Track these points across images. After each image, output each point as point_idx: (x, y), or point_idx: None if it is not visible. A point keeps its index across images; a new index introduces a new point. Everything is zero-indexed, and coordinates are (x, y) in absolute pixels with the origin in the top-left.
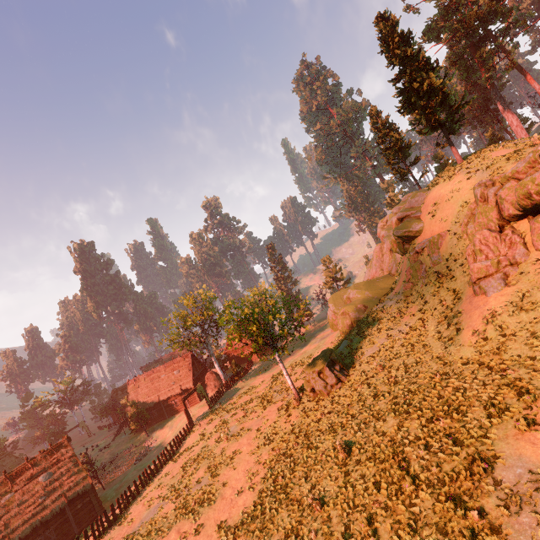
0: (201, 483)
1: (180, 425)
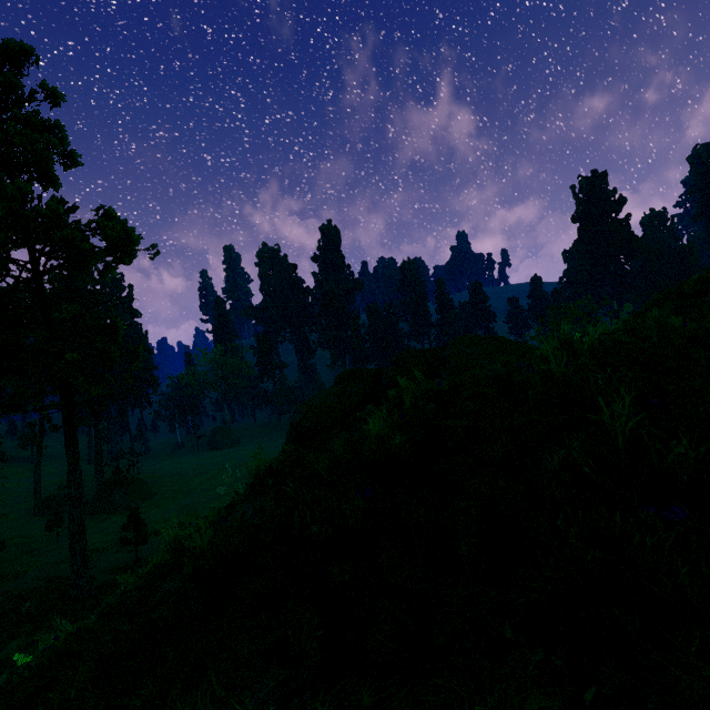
0: None
1: None
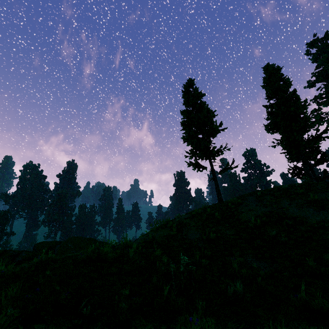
0: None
1: None
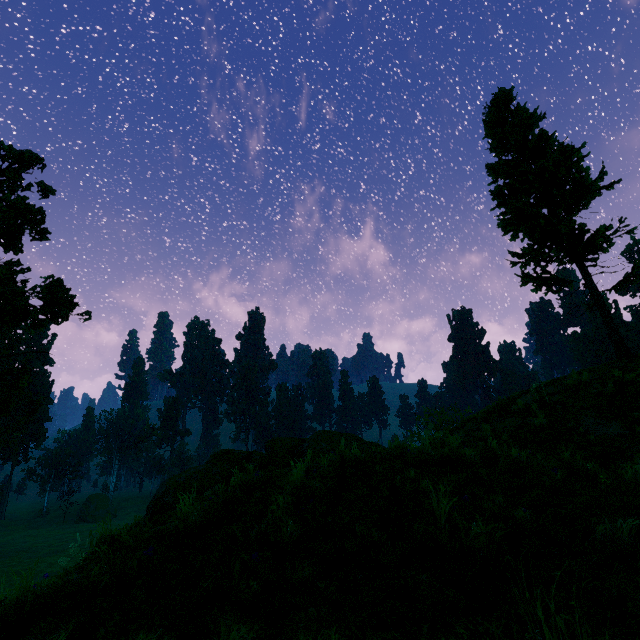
0: None
1: None
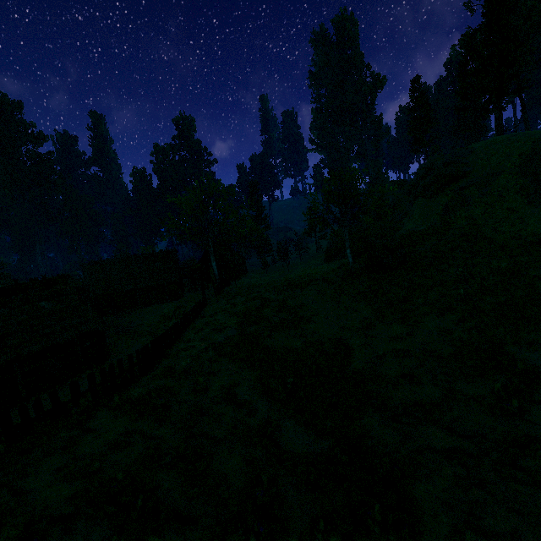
0: (280, 317)
1: (170, 309)
